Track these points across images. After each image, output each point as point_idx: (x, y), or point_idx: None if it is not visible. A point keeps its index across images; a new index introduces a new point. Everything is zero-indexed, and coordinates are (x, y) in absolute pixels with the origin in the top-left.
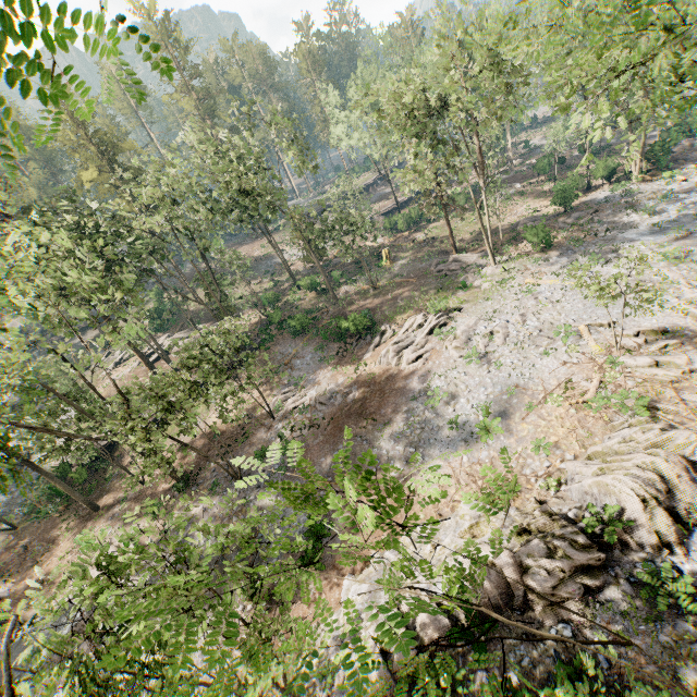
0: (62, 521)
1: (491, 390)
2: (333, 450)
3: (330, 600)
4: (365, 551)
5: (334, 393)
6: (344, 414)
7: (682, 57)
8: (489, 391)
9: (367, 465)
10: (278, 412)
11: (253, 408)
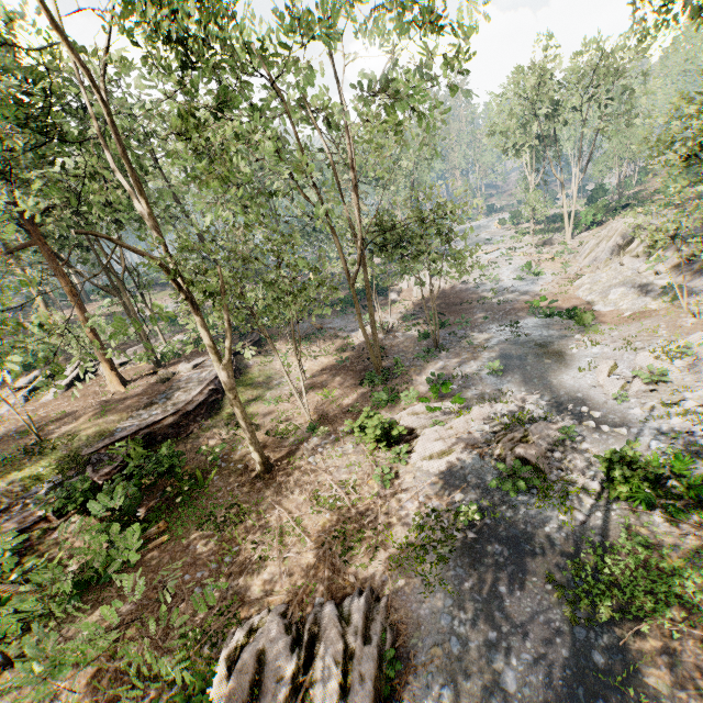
0: (197, 528)
1: (511, 271)
2: (473, 313)
3: (607, 313)
4: (579, 305)
5: (412, 311)
6: (443, 309)
7: (558, 107)
8: (511, 271)
9: (508, 304)
10: (384, 329)
11: (343, 345)
